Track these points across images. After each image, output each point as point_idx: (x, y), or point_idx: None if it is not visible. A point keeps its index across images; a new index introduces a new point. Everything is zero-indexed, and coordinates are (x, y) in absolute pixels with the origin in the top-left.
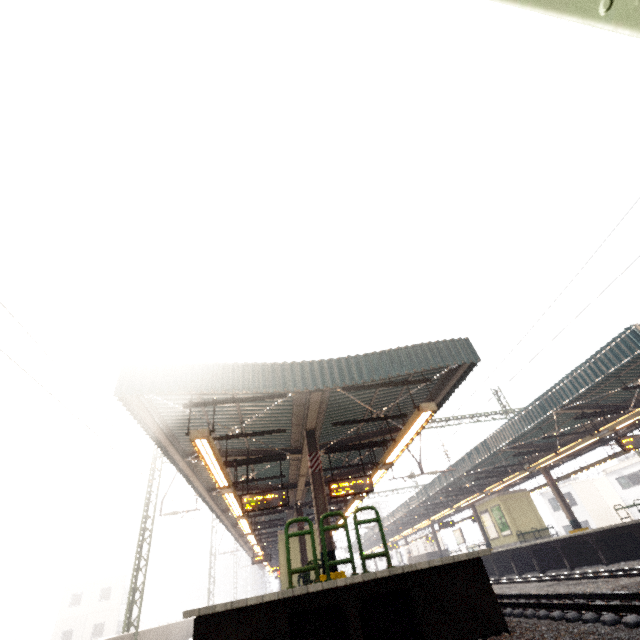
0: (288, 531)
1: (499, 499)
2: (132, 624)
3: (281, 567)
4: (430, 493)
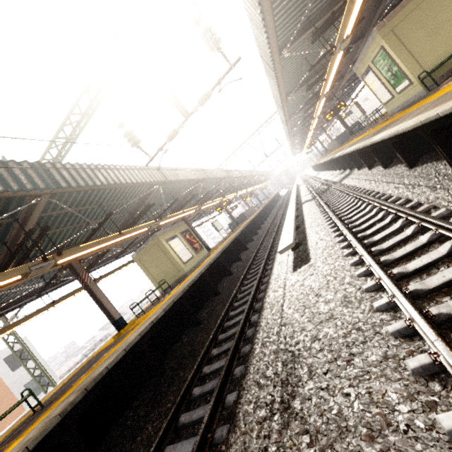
0: (137, 251)
1: (381, 36)
2: (49, 386)
3: (149, 279)
4: (280, 103)
